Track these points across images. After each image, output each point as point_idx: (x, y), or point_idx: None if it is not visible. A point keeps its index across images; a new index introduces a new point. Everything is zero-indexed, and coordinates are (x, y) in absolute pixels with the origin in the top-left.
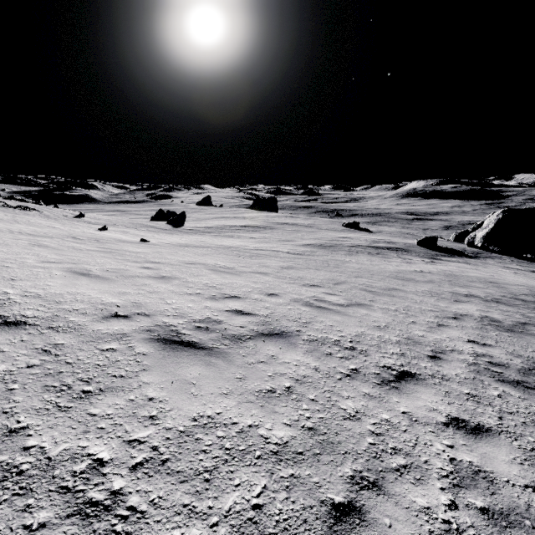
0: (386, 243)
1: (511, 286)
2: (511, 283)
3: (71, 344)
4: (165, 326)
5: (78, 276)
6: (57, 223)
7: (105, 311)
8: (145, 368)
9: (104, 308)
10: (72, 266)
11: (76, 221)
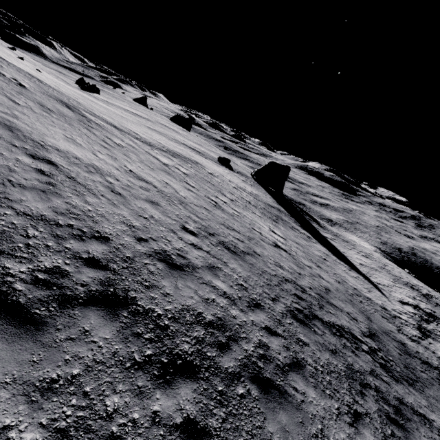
0: (200, 150)
1: (196, 159)
2: (201, 161)
3: None
4: (4, 59)
5: None
6: None
7: None
8: None
9: None
10: None
11: (7, 48)
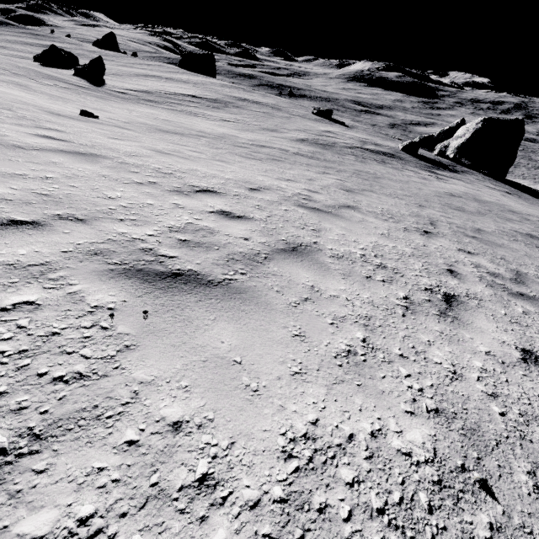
0: (374, 145)
1: (529, 217)
2: (523, 213)
3: None
4: None
5: (169, 297)
6: None
7: None
8: None
9: (492, 527)
10: (90, 237)
11: None
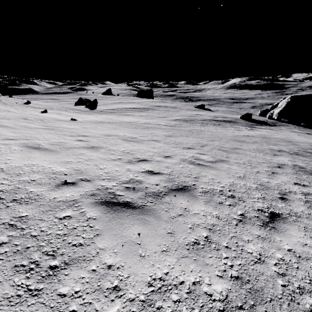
0: (222, 118)
1: (300, 143)
2: (299, 142)
3: (33, 216)
4: (103, 189)
5: (32, 150)
6: (12, 108)
7: (56, 179)
8: (97, 233)
9: (55, 176)
10: (26, 141)
11: (25, 106)
